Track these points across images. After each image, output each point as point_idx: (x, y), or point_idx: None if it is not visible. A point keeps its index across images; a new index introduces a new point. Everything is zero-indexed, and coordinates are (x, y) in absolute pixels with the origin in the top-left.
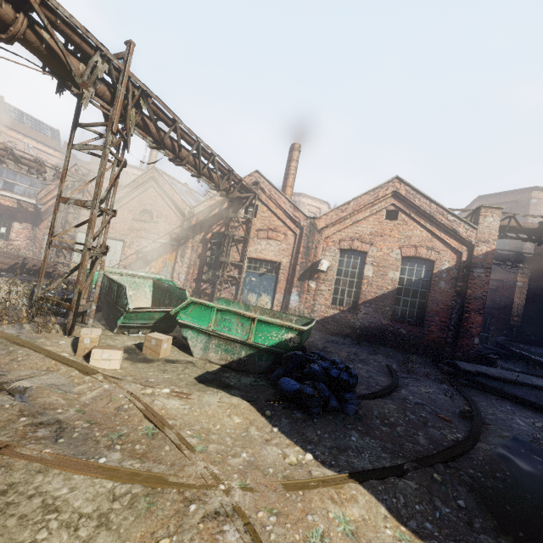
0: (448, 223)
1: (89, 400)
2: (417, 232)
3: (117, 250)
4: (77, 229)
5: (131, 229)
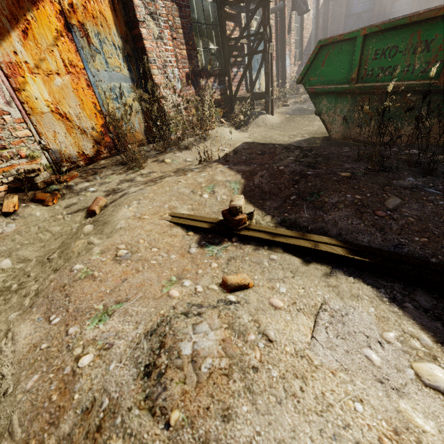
0: None
1: None
2: None
3: None
4: None
5: None
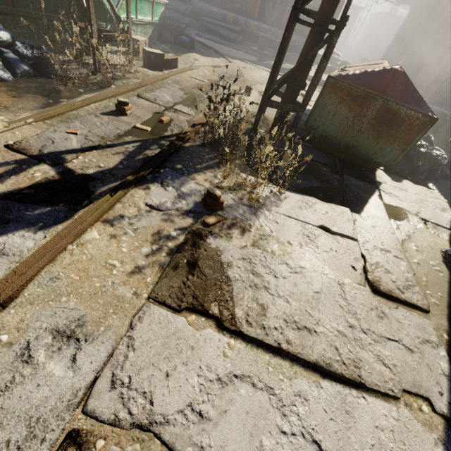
0: None
1: (210, 73)
2: None
3: None
4: None
5: None
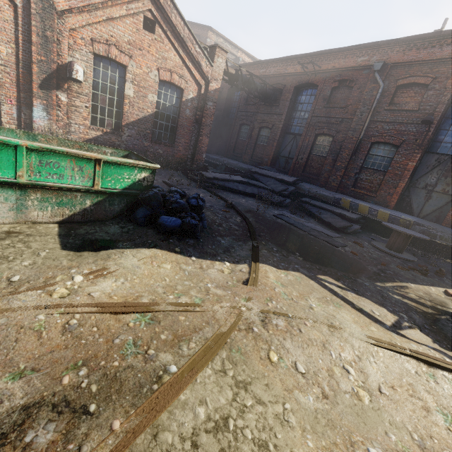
0: (196, 54)
1: None
2: (172, 56)
3: None
4: None
5: None
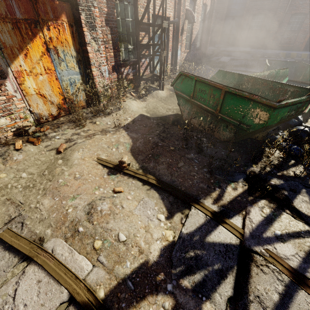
0: None
1: None
2: None
3: None
4: None
5: None
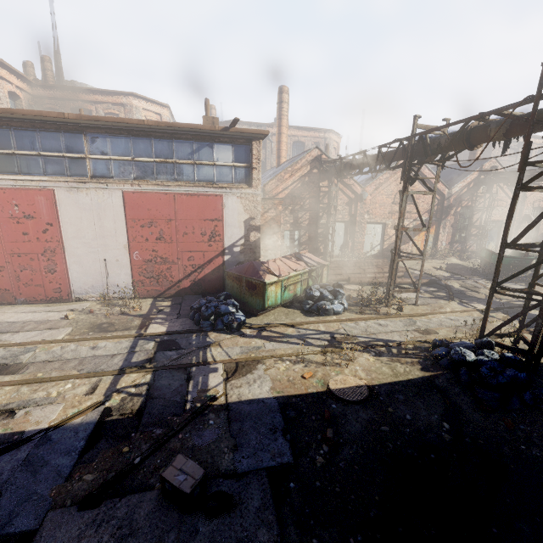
0: None
1: None
2: None
3: (377, 233)
4: (335, 220)
5: (393, 212)
